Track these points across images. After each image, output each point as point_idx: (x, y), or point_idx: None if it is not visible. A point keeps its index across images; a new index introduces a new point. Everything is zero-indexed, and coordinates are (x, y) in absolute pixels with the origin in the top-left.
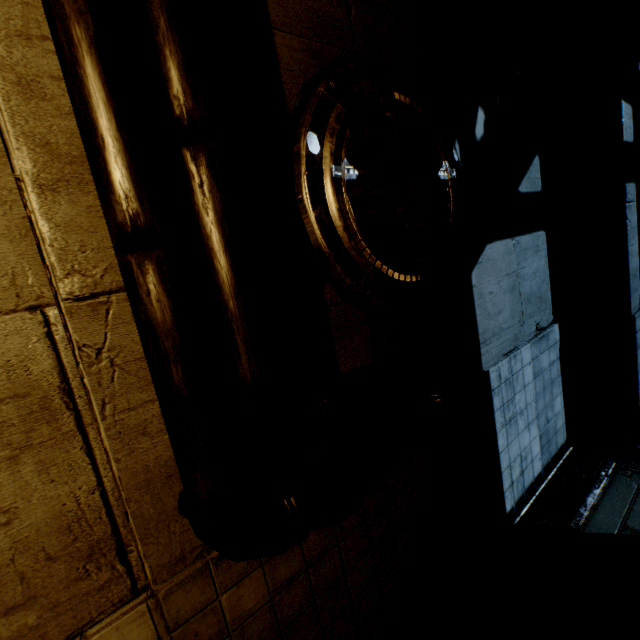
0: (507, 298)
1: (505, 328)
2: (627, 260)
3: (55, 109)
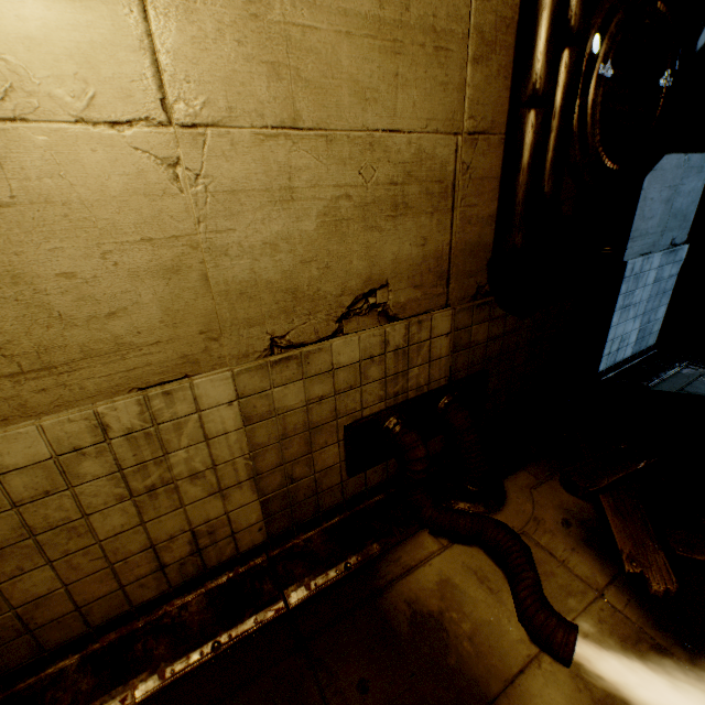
0: (661, 208)
1: (649, 233)
2: None
3: (489, 8)
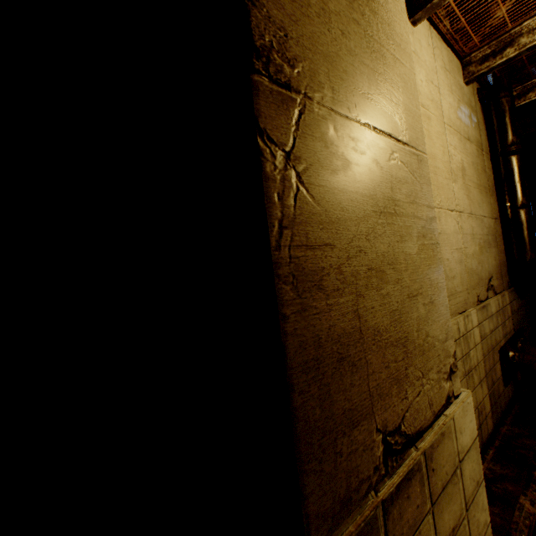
0: None
1: None
2: None
3: (490, 181)
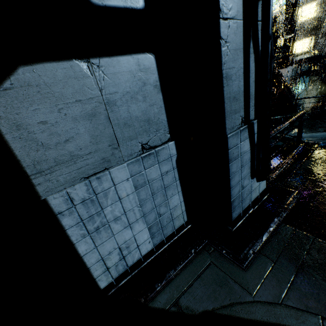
0: (83, 125)
1: (83, 154)
2: (222, 83)
3: None
